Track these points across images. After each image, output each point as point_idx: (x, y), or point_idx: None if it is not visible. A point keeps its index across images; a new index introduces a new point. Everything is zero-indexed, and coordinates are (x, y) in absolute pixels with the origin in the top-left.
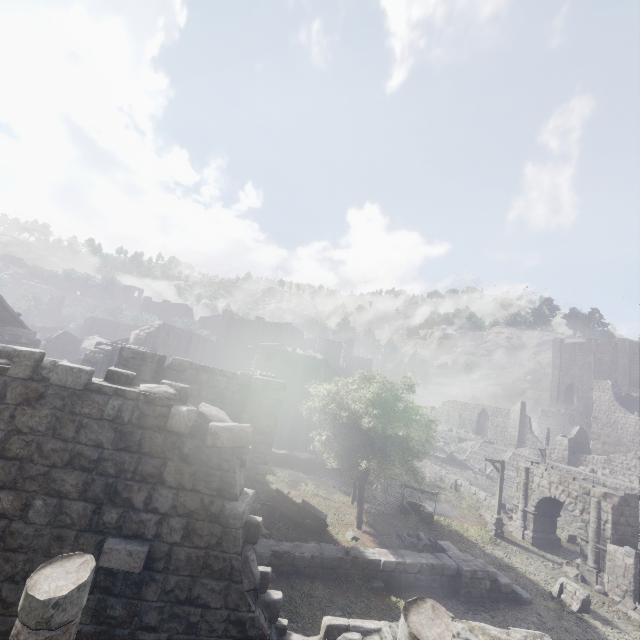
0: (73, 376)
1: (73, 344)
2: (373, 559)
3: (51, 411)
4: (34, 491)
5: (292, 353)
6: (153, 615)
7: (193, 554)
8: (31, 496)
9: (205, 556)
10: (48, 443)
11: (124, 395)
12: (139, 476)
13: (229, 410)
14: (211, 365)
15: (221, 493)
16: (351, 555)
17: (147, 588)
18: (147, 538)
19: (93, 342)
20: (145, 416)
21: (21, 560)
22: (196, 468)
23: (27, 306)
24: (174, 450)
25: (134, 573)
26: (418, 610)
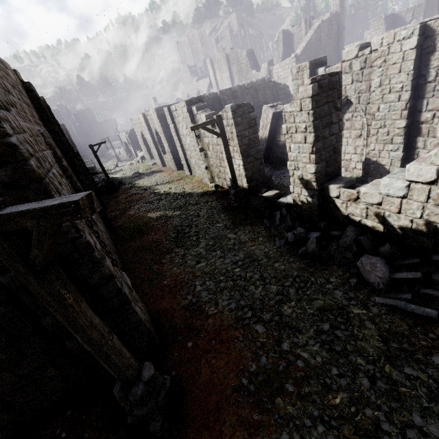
0: None
1: None
2: None
3: None
4: None
5: None
6: None
7: None
8: None
9: None
10: None
11: None
12: None
13: None
14: None
15: None
16: None
17: None
18: None
19: None
20: None
21: None
22: None
23: None
24: None
25: None
26: None
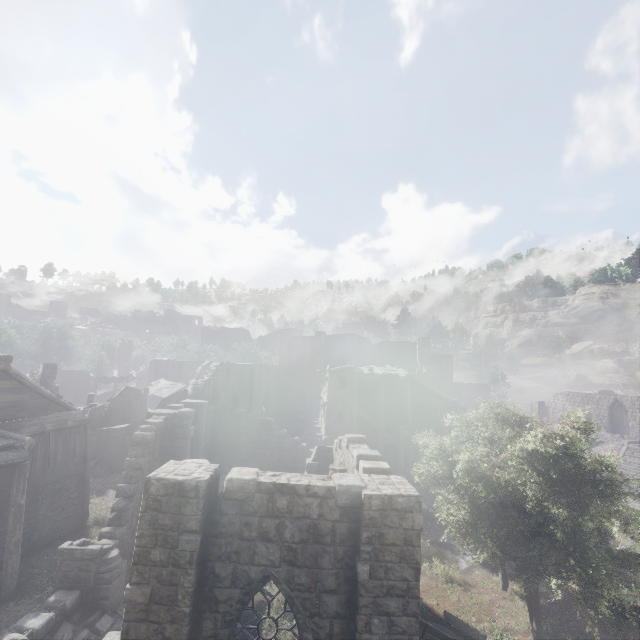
0: None
1: (137, 398)
2: None
3: None
4: None
5: (369, 374)
6: None
7: None
8: None
9: None
10: None
11: None
12: None
13: (332, 555)
14: (278, 392)
15: None
16: None
17: None
18: None
19: (159, 387)
20: None
21: None
22: None
23: (99, 358)
24: None
25: None
26: None
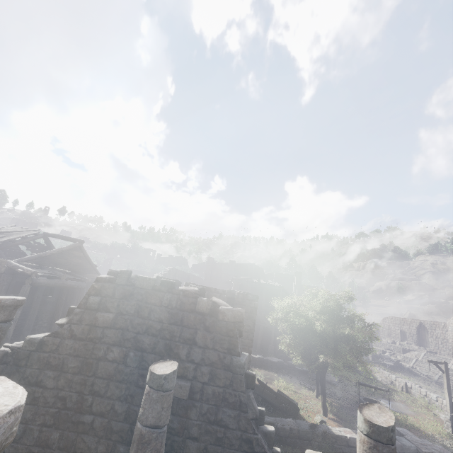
0: (146, 282)
1: None
2: (340, 435)
3: (136, 302)
4: (129, 347)
5: (257, 283)
6: (195, 429)
7: (216, 390)
8: (128, 350)
9: (223, 392)
10: (135, 320)
11: (172, 292)
12: (182, 339)
13: None
14: None
15: (229, 351)
16: (321, 430)
17: (191, 411)
18: (189, 378)
19: None
20: (184, 303)
21: (124, 388)
22: (214, 335)
23: None
24: (200, 324)
25: (183, 400)
26: (369, 408)
